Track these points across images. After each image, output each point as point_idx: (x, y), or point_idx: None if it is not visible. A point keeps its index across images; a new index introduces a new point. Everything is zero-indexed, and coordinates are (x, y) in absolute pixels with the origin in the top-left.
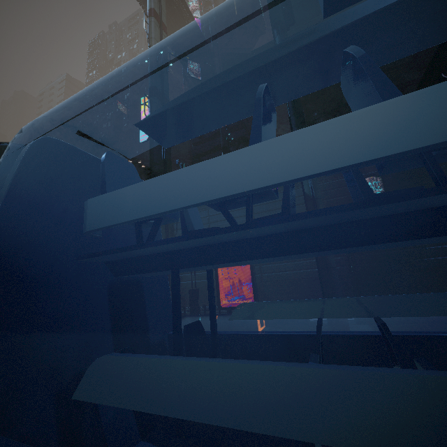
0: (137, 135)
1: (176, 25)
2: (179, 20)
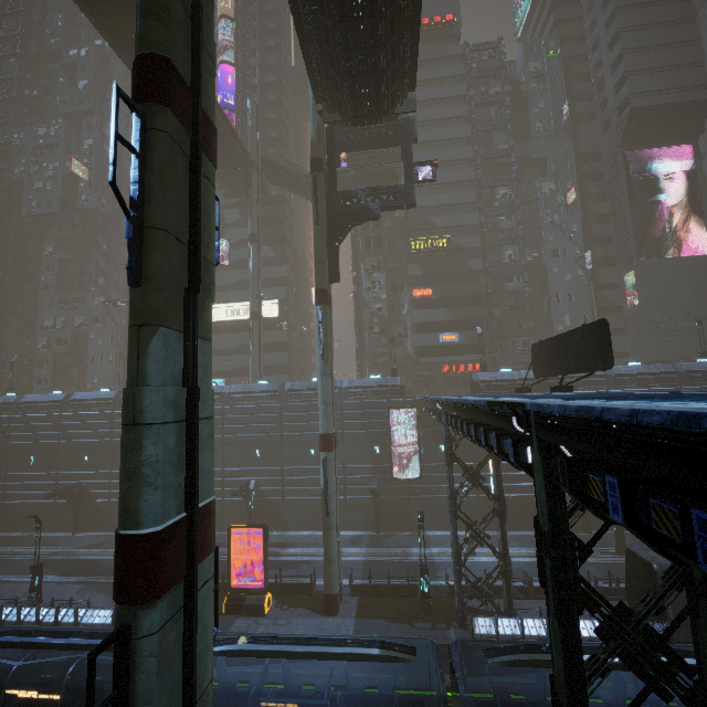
0: (106, 218)
1: None
2: None
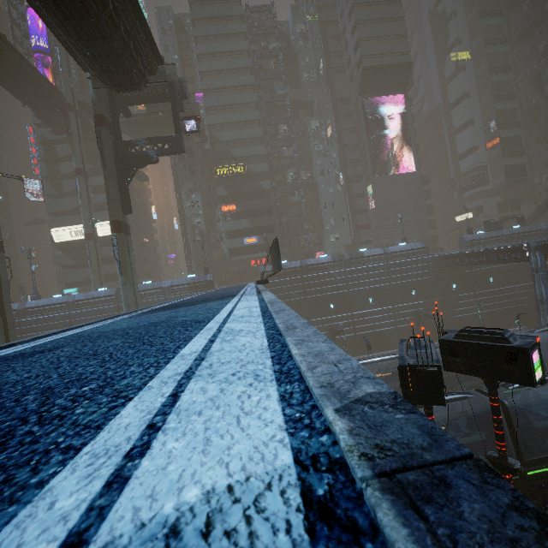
0: None
1: None
2: (4, 62)
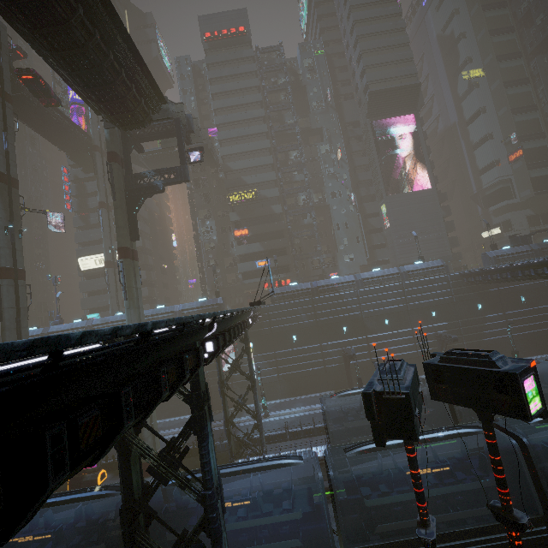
0: None
1: (38, 117)
2: (41, 114)
